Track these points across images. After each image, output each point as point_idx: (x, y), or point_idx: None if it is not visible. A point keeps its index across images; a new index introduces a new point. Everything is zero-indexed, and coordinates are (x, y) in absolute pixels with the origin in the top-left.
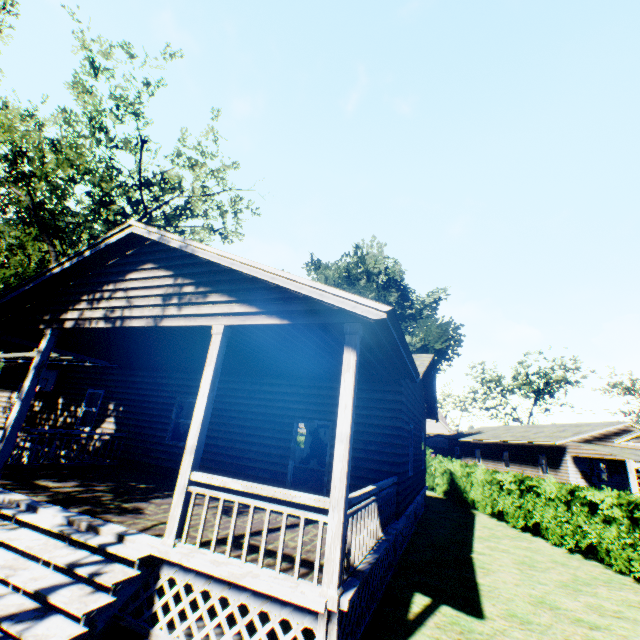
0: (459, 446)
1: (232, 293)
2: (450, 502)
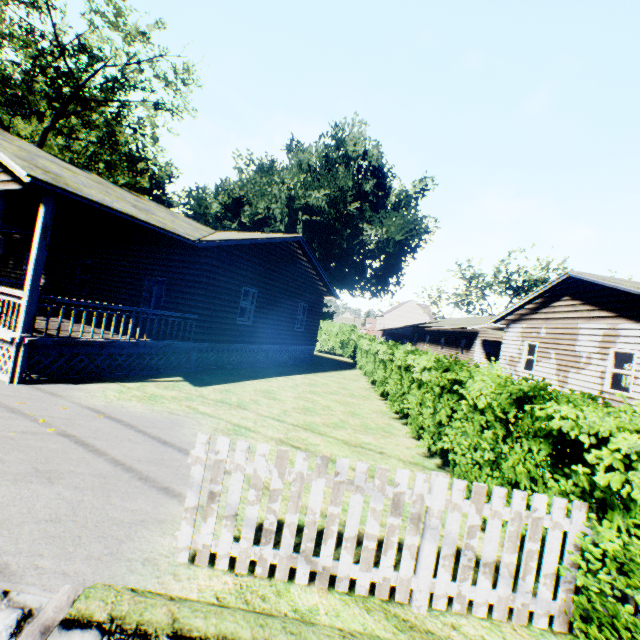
0: (417, 333)
1: (3, 166)
2: (349, 364)
